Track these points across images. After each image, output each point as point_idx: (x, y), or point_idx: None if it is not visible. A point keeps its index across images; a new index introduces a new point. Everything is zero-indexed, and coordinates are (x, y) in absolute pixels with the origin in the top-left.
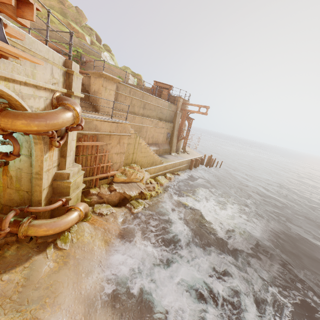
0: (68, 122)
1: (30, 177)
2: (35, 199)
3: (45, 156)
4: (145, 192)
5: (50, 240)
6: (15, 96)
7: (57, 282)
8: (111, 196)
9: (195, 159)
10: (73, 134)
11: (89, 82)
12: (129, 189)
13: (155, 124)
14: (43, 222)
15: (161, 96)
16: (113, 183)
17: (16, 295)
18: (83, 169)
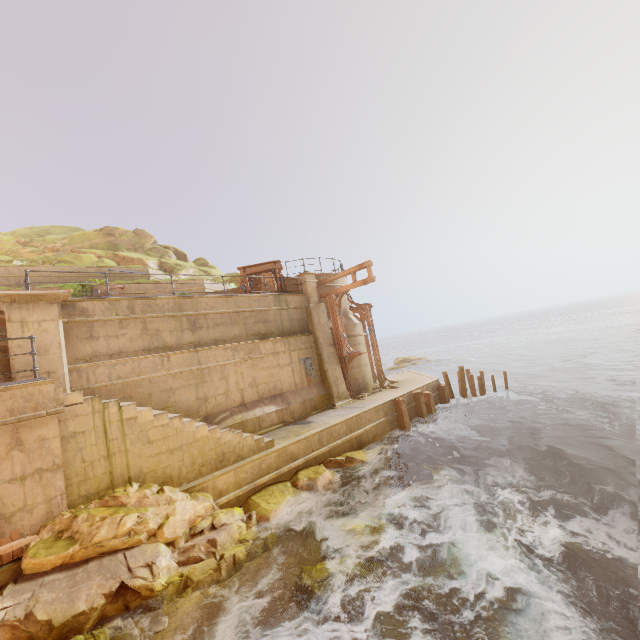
0: None
1: None
2: None
3: None
4: (143, 582)
5: None
6: None
7: None
8: None
9: (412, 396)
10: None
11: None
12: (69, 589)
13: (249, 352)
14: None
15: (261, 290)
16: (8, 585)
17: None
18: None
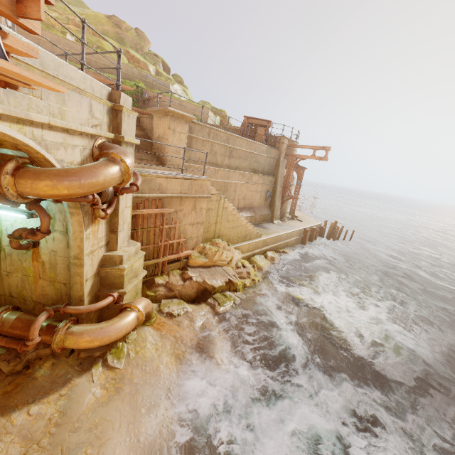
0: (113, 180)
1: (68, 263)
2: (75, 295)
3: (86, 232)
4: (236, 281)
5: (98, 354)
6: (34, 145)
7: (104, 421)
8: (185, 287)
9: (310, 229)
10: (126, 199)
11: (152, 125)
12: (212, 276)
13: (248, 179)
14: (86, 329)
15: (255, 138)
16: (187, 267)
17: (46, 439)
18: (144, 248)
